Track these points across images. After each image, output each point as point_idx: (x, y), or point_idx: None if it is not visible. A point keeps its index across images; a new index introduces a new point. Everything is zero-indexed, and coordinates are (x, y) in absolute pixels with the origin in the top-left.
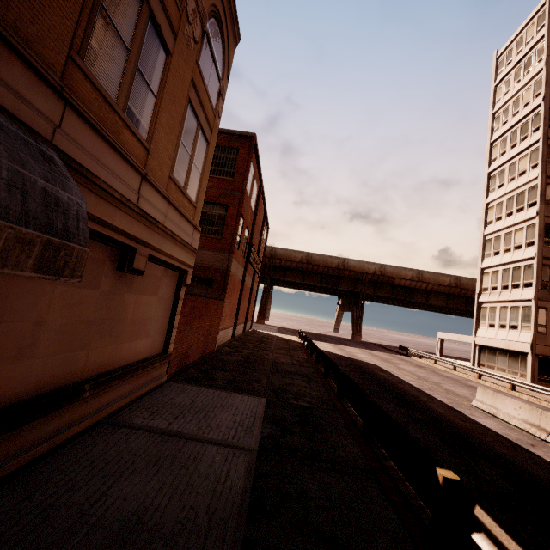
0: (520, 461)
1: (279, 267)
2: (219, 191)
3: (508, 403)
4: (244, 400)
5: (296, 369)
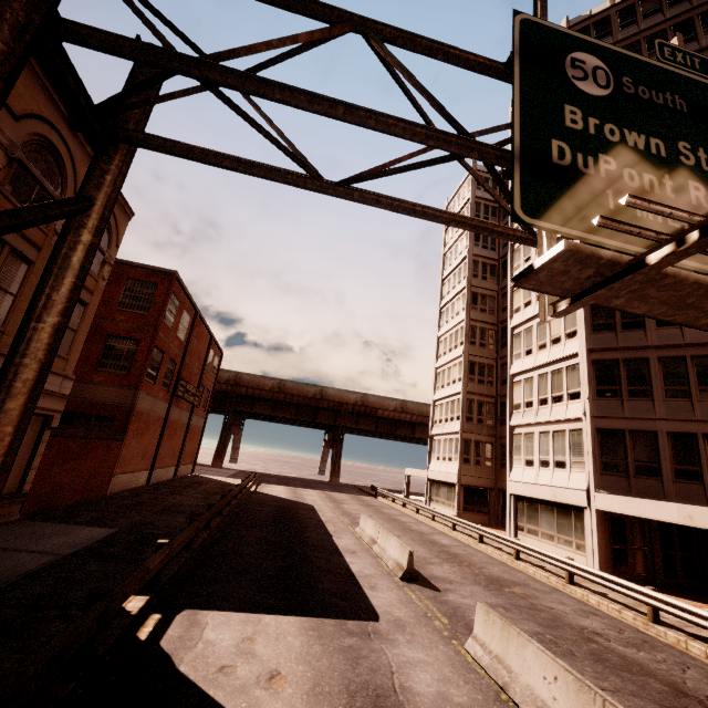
0: (316, 559)
1: (246, 396)
2: (131, 325)
3: (369, 524)
4: (93, 530)
5: (192, 510)
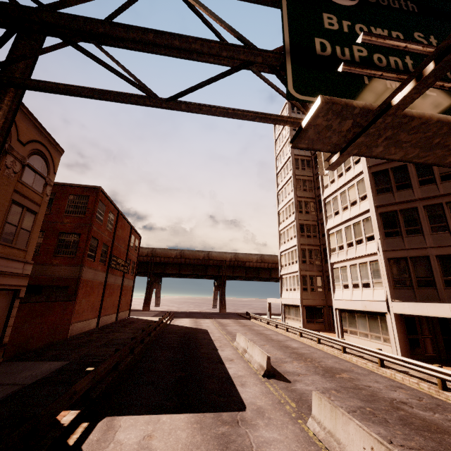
0: (205, 368)
1: (160, 263)
2: (74, 224)
3: (241, 339)
4: (52, 364)
5: (124, 341)
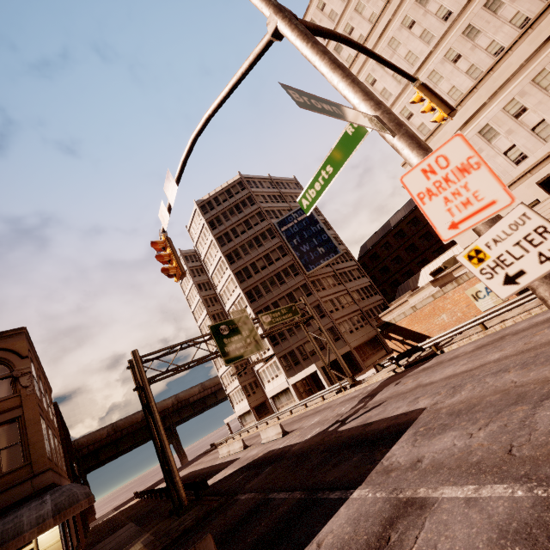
0: (214, 469)
1: (89, 454)
2: None
3: (224, 449)
4: (123, 528)
5: (141, 509)
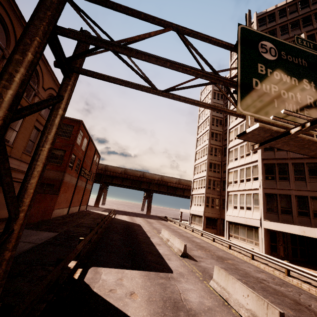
0: (144, 247)
1: (110, 175)
2: (62, 144)
3: (166, 233)
4: (48, 233)
5: (88, 225)
